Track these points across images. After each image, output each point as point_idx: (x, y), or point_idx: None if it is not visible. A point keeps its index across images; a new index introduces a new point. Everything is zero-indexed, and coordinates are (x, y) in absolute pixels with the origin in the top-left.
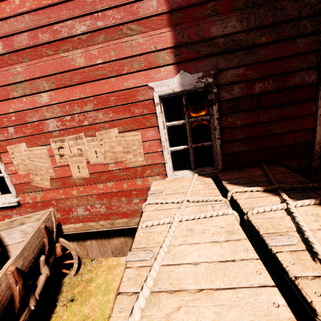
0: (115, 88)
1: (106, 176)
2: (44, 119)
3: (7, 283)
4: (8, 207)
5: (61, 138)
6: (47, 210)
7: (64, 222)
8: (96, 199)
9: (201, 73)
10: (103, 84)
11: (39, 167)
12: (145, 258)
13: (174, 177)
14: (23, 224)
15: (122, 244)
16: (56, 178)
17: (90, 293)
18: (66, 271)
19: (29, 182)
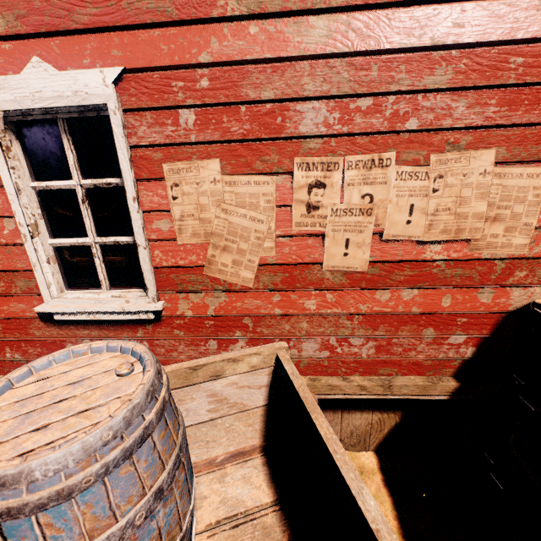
0: (538, 29)
1: (408, 273)
2: (297, 96)
3: None
4: (125, 322)
5: (327, 159)
6: (278, 347)
7: None
8: (358, 325)
9: None
10: (509, 10)
11: (241, 230)
12: None
13: None
14: (217, 377)
15: (370, 425)
16: (275, 263)
17: None
18: None
19: (198, 266)
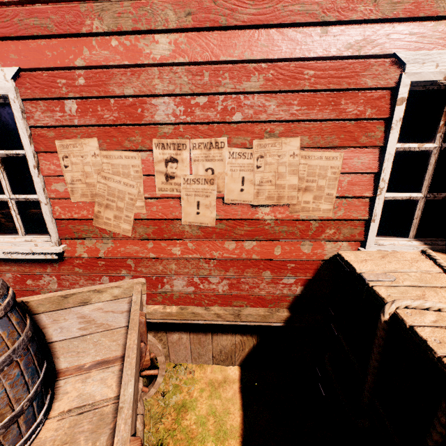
0: (322, 50)
1: (247, 228)
2: (151, 93)
3: None
4: (37, 261)
5: (177, 141)
6: (136, 282)
7: None
8: (214, 267)
9: None
10: (299, 36)
11: (118, 193)
12: None
13: (378, 248)
14: (86, 304)
15: (234, 345)
16: (146, 219)
17: (188, 433)
18: None
19: (89, 219)
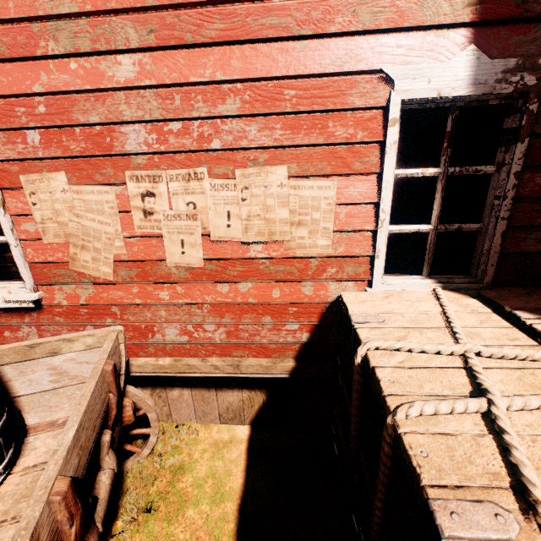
0: (301, 68)
1: (240, 269)
2: (118, 121)
3: (50, 525)
4: (13, 310)
5: (152, 173)
6: (112, 330)
7: (134, 352)
8: (208, 313)
9: (515, 61)
10: (275, 52)
11: (93, 232)
12: (503, 535)
13: (387, 288)
14: (56, 354)
15: (242, 402)
16: (128, 260)
17: (182, 496)
18: (132, 447)
19: (65, 262)
